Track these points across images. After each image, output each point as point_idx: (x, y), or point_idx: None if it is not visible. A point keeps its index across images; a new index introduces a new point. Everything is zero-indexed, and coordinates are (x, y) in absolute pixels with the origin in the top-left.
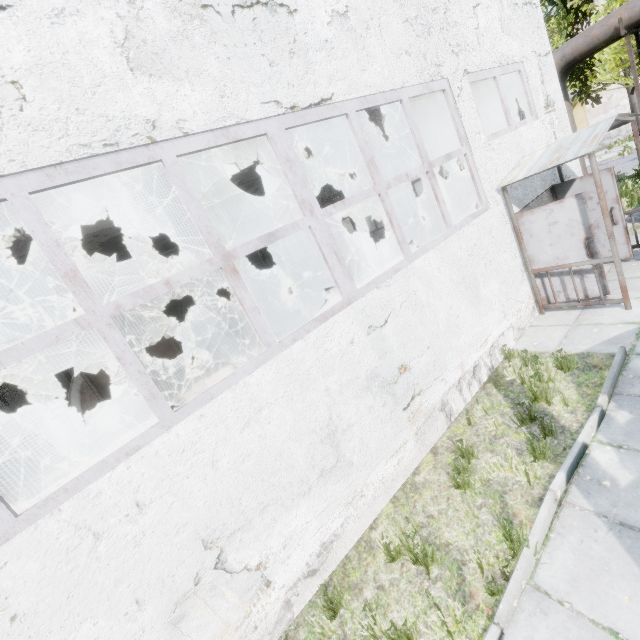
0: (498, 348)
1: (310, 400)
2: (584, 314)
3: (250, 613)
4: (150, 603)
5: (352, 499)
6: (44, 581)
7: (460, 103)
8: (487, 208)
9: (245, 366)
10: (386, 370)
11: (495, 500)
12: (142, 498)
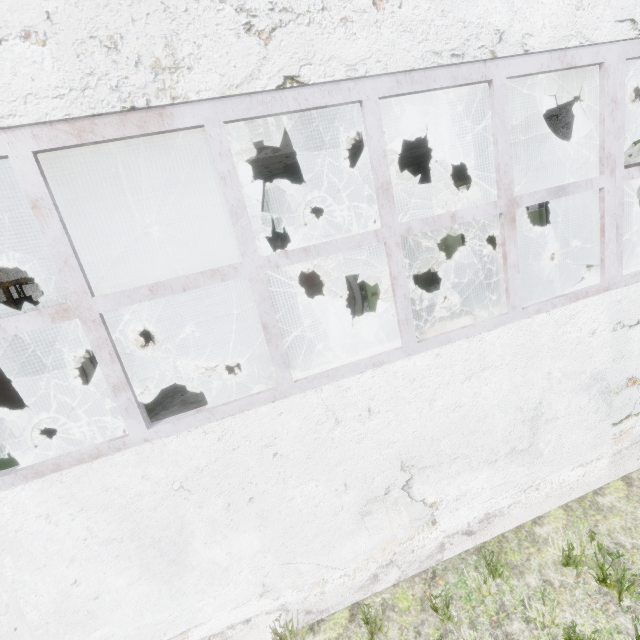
0: None
1: (529, 377)
2: None
3: (413, 538)
4: (352, 490)
5: (527, 487)
6: (298, 438)
7: None
8: None
9: (486, 321)
10: (614, 376)
11: None
12: (373, 406)
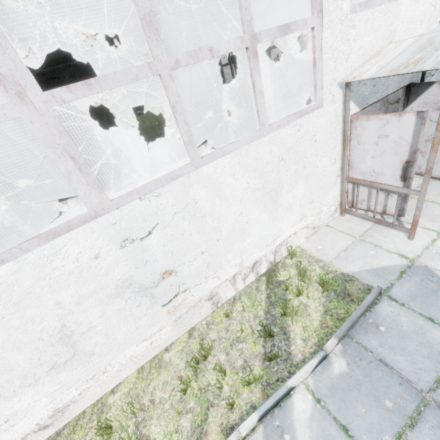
0: (286, 245)
1: (32, 315)
2: (373, 229)
3: None
4: None
5: (93, 376)
6: None
7: None
8: (320, 105)
9: None
10: (145, 277)
11: (202, 410)
12: None
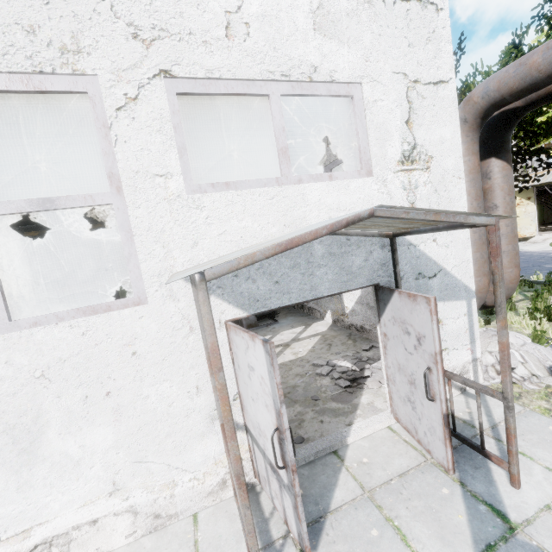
0: (66, 547)
1: None
2: None
3: None
4: None
5: None
6: None
7: (122, 120)
8: (144, 301)
9: None
10: None
11: None
12: None
